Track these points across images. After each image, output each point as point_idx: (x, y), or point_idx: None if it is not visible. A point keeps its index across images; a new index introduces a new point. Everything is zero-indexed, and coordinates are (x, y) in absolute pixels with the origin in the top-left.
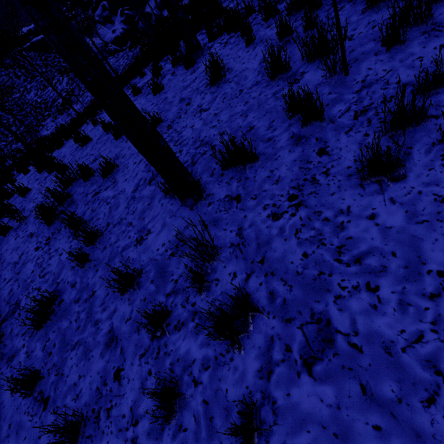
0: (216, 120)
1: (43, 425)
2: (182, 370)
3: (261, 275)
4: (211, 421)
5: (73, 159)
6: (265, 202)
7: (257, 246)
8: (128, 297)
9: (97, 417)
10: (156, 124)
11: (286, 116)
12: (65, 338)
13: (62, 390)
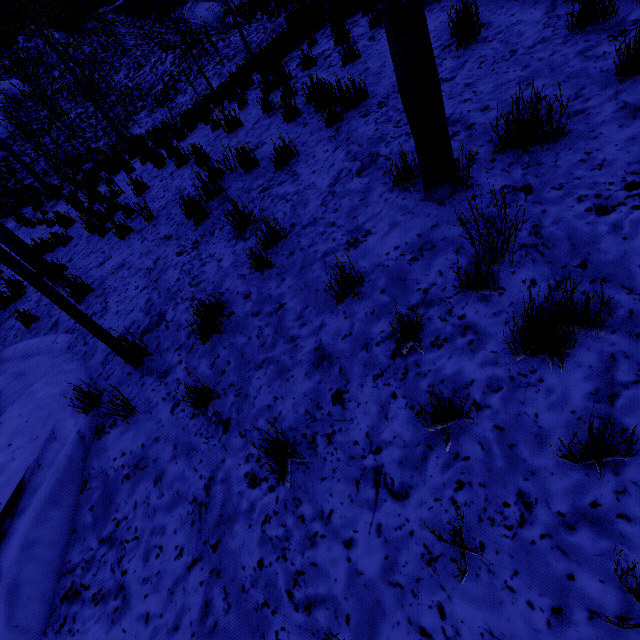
0: (469, 92)
1: (226, 449)
2: (452, 392)
3: (584, 282)
4: (512, 449)
5: (215, 150)
6: (580, 193)
7: (571, 247)
8: (343, 310)
9: (312, 443)
10: (359, 100)
11: (609, 81)
12: (244, 355)
13: (250, 413)
